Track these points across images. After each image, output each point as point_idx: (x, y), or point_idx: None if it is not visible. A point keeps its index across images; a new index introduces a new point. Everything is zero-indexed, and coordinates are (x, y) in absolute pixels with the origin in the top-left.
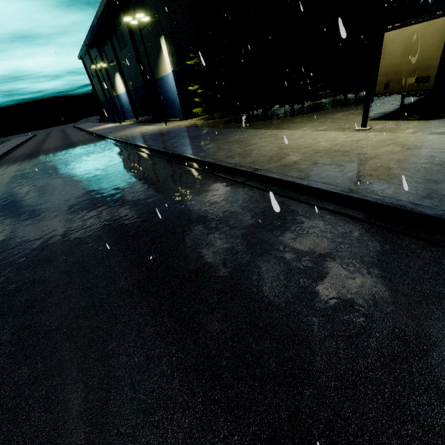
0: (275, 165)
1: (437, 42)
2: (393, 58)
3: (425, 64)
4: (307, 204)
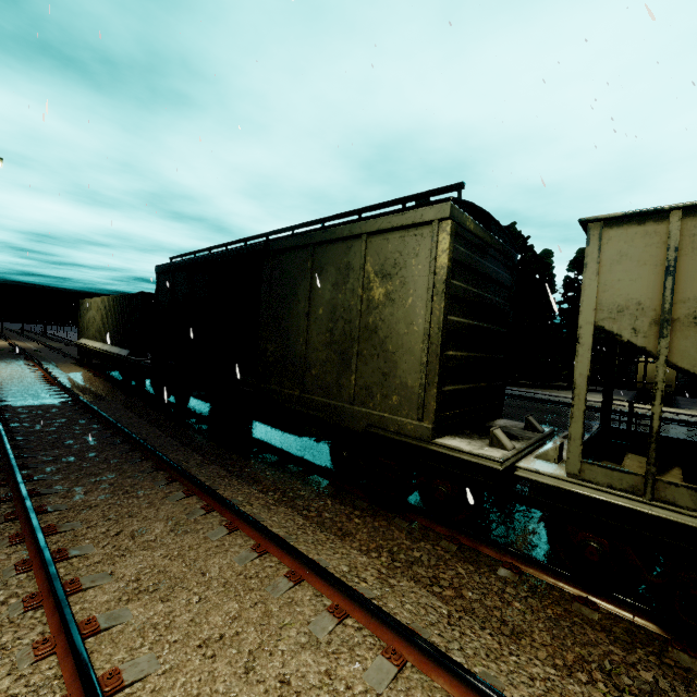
0: (640, 412)
1: (671, 370)
2: (647, 371)
3: (667, 379)
4: (692, 427)
